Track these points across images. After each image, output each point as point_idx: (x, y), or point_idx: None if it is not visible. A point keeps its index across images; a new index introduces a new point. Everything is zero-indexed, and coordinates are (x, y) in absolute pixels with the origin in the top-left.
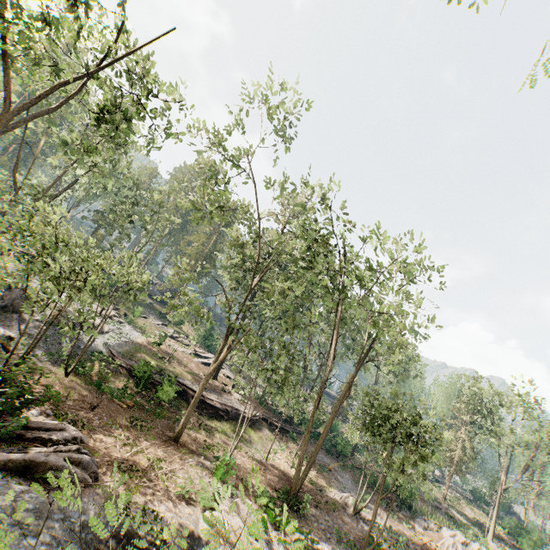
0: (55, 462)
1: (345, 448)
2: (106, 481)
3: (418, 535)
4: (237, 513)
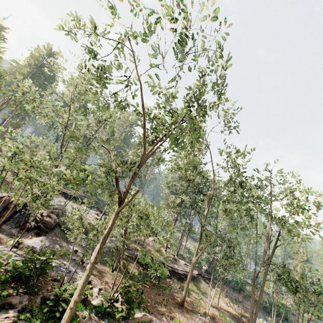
0: None
1: (244, 286)
2: None
3: None
4: None
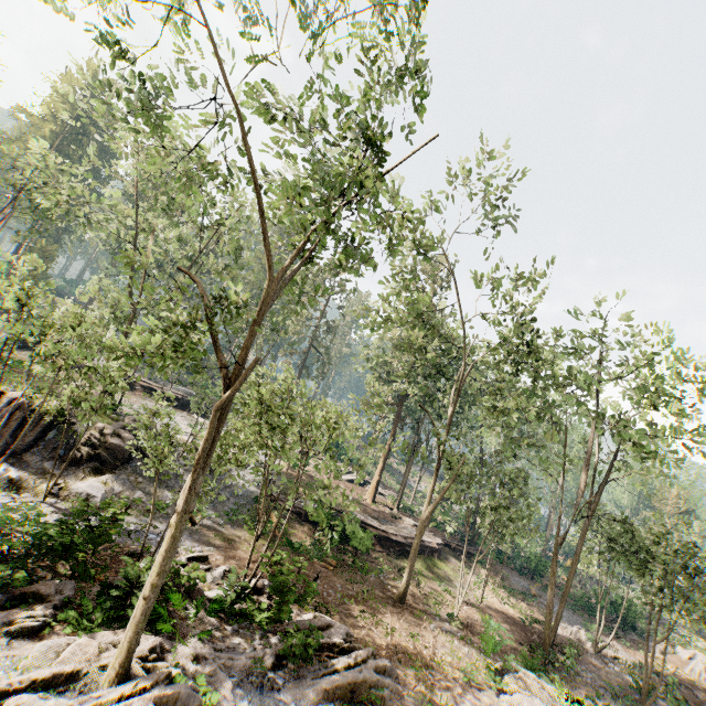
0: (371, 677)
1: (542, 565)
2: (414, 685)
3: (660, 664)
4: (527, 690)
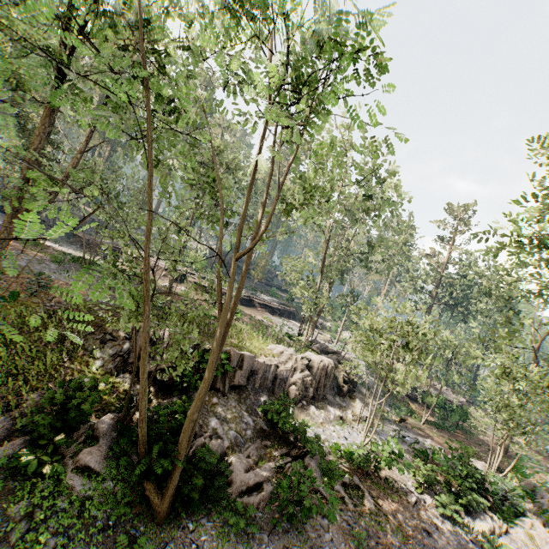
0: None
1: None
2: None
3: None
4: None
